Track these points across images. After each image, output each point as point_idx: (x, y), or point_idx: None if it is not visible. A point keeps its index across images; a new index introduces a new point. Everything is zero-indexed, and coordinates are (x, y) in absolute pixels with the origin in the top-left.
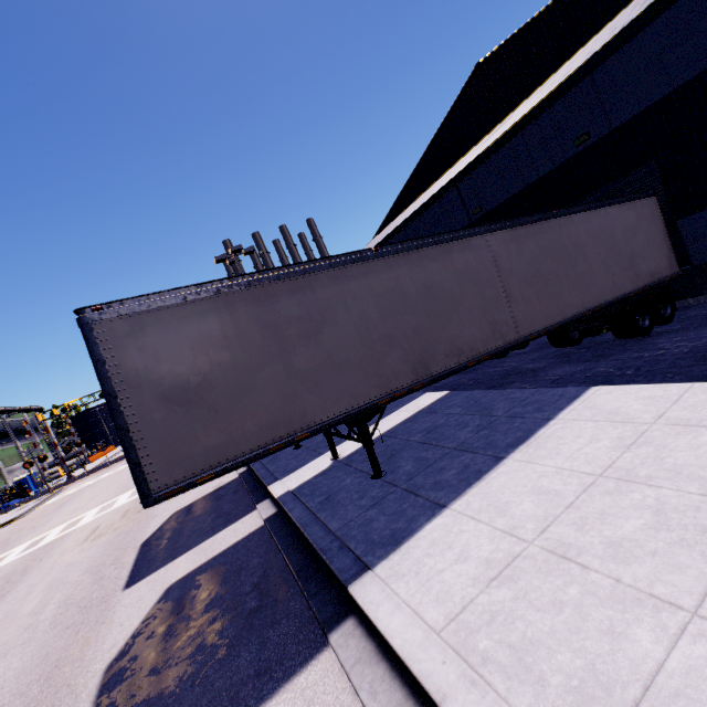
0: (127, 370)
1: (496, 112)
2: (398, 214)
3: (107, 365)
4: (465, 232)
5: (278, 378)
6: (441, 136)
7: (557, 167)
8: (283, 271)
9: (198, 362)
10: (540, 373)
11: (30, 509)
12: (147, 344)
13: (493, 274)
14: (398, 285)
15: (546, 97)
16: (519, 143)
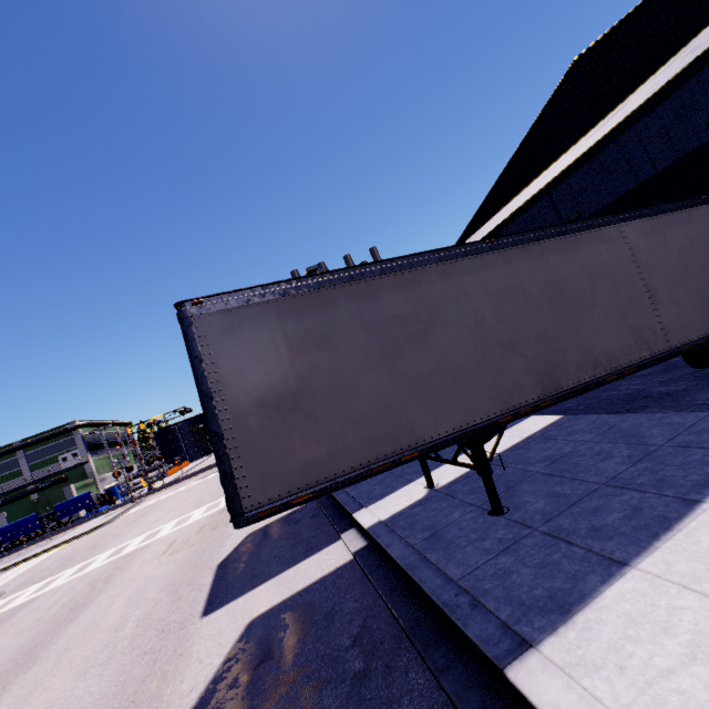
0: (224, 369)
1: (599, 106)
2: (477, 229)
3: (204, 362)
4: (594, 222)
5: (383, 385)
6: (529, 141)
7: (682, 157)
8: (387, 264)
9: (296, 364)
10: (684, 397)
11: (116, 516)
12: (245, 341)
13: (631, 270)
14: (517, 282)
15: (702, 54)
16: (630, 136)
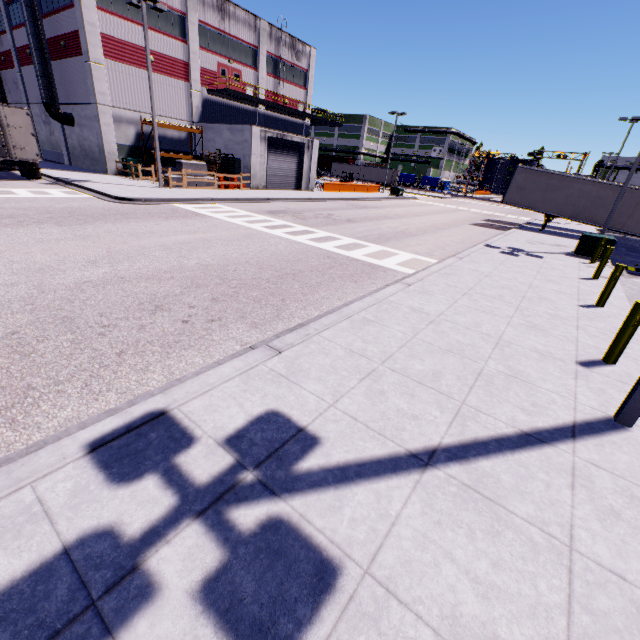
0: (515, 179)
1: None
2: None
3: (514, 176)
4: (635, 187)
5: (538, 196)
6: None
7: None
8: (561, 173)
9: (527, 184)
10: None
11: (449, 198)
12: (522, 176)
13: (632, 205)
14: (590, 191)
15: None
16: None
